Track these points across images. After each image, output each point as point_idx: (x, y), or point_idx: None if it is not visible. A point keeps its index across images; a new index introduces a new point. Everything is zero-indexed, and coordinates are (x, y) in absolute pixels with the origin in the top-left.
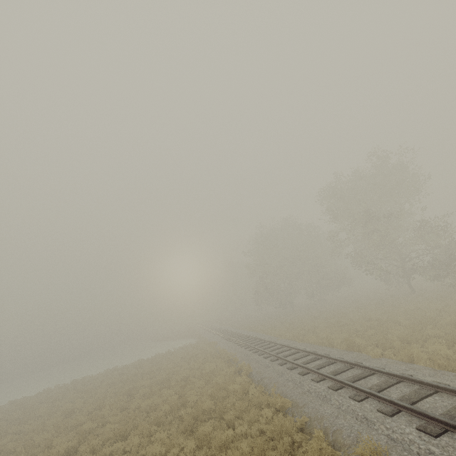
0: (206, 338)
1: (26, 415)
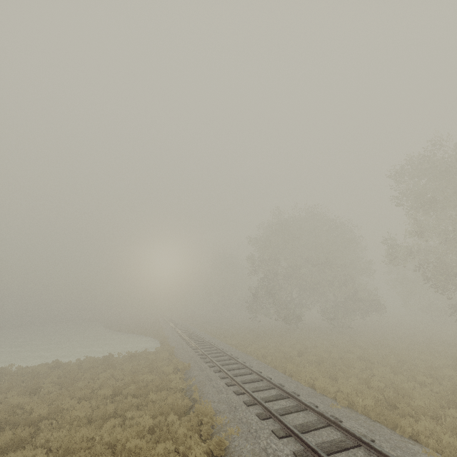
0: (173, 348)
1: None
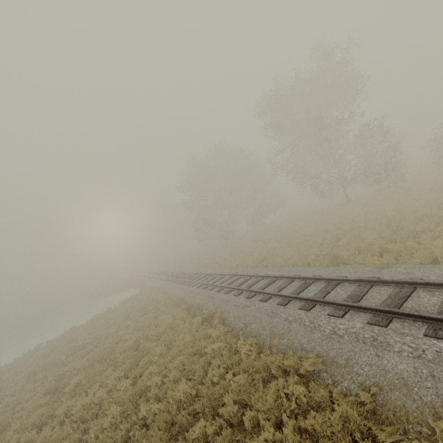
0: (151, 286)
1: None
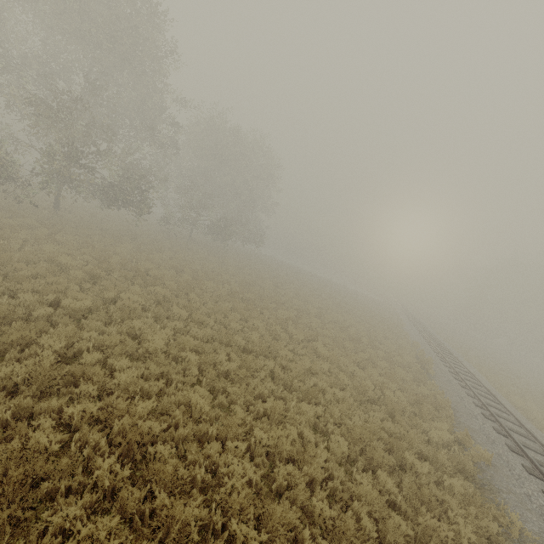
0: (391, 305)
1: (298, 273)
